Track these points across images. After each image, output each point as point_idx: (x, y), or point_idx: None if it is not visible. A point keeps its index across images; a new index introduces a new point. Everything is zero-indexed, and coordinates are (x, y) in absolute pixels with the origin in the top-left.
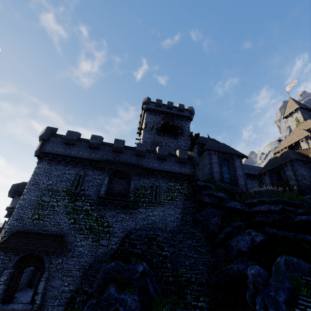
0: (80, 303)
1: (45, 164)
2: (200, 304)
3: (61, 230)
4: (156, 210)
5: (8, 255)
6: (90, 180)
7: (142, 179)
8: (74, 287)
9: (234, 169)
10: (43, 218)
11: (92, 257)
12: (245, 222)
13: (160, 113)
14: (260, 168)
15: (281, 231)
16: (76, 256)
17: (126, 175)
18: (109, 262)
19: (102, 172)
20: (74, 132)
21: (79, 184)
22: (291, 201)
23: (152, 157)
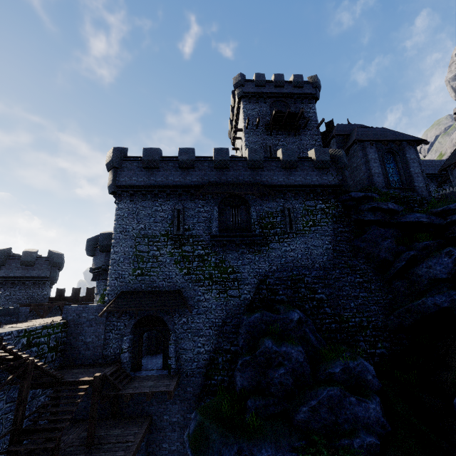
0: (224, 363)
1: (127, 203)
2: (379, 352)
3: (174, 284)
4: (294, 242)
5: (121, 320)
6: (193, 214)
7: (266, 203)
8: (211, 348)
9: (406, 165)
10: (148, 273)
11: (222, 312)
12: (437, 240)
13: (265, 97)
14: (435, 163)
15: None
16: (203, 313)
17: (241, 201)
18: (251, 314)
19: (207, 202)
20: (153, 149)
21: (180, 223)
22: None
23: (274, 168)
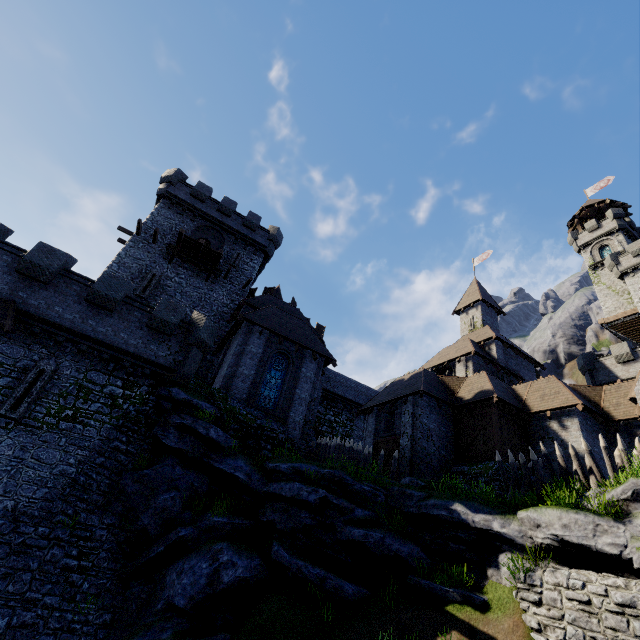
0: None
1: None
2: None
3: None
4: None
5: None
6: None
7: (5, 342)
8: None
9: (296, 382)
10: None
11: None
12: (238, 519)
13: (196, 215)
14: None
15: (298, 561)
16: None
17: None
18: None
19: None
20: None
21: None
22: (355, 484)
23: (72, 293)
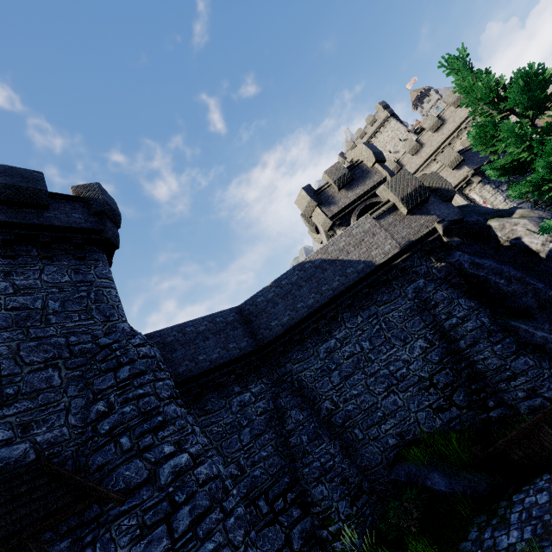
0: None
1: None
2: None
3: None
4: None
5: None
6: None
7: None
8: None
9: None
10: None
11: None
12: None
13: (399, 121)
14: None
15: None
16: None
17: None
18: None
19: None
20: None
21: None
22: None
23: None
